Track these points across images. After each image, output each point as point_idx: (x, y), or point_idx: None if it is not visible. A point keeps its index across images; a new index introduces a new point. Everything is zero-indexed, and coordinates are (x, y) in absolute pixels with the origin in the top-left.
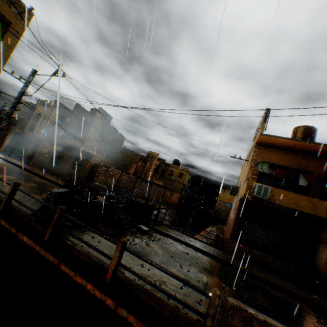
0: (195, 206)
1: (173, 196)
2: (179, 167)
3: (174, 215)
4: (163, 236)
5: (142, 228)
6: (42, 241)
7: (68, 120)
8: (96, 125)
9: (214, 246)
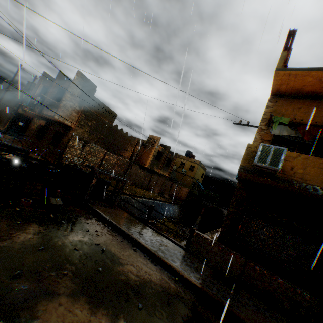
0: (207, 204)
1: (181, 191)
2: (190, 159)
3: (179, 211)
4: (95, 220)
5: (51, 200)
6: None
7: (49, 89)
8: (73, 92)
9: (184, 246)
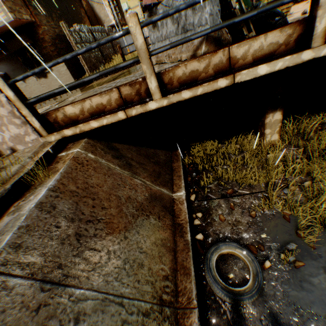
0: None
1: None
2: None
3: None
4: None
5: None
6: (311, 40)
7: None
8: None
9: None
